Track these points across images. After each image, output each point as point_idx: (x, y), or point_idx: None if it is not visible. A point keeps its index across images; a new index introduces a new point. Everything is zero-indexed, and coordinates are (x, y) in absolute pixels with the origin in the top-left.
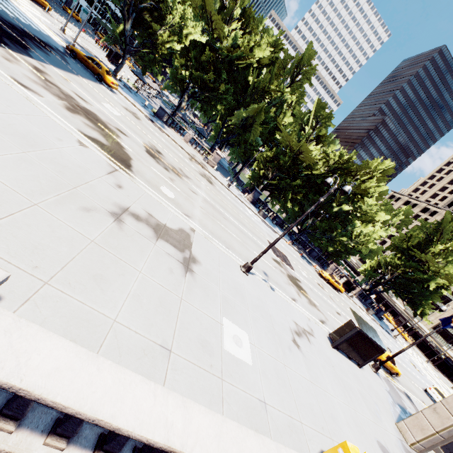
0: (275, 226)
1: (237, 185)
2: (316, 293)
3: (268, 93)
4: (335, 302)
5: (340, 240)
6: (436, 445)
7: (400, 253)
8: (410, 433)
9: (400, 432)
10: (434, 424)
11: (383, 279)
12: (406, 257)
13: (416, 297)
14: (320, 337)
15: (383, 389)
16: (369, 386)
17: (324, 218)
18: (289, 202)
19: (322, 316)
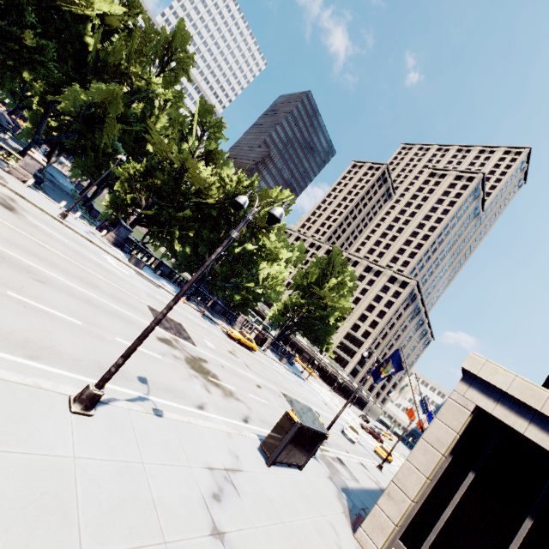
0: (161, 277)
1: (90, 218)
2: (230, 369)
3: (127, 76)
4: (252, 369)
5: (246, 286)
6: (395, 539)
7: (303, 292)
8: (372, 541)
9: (361, 547)
10: (392, 516)
11: (291, 321)
12: (308, 294)
13: (321, 334)
14: (251, 460)
15: (326, 480)
16: (318, 495)
17: (226, 261)
18: (177, 242)
19: (244, 408)
